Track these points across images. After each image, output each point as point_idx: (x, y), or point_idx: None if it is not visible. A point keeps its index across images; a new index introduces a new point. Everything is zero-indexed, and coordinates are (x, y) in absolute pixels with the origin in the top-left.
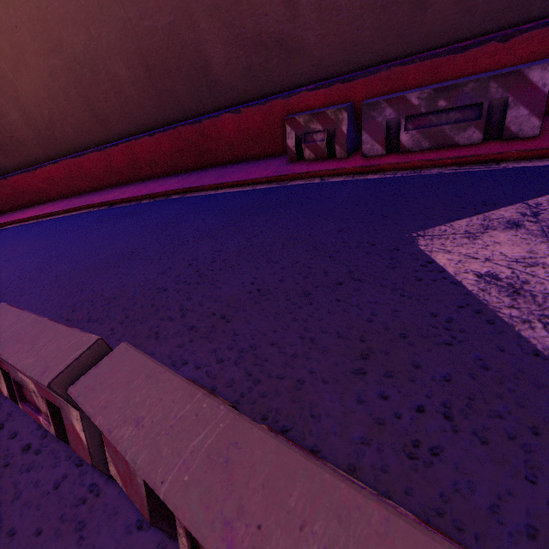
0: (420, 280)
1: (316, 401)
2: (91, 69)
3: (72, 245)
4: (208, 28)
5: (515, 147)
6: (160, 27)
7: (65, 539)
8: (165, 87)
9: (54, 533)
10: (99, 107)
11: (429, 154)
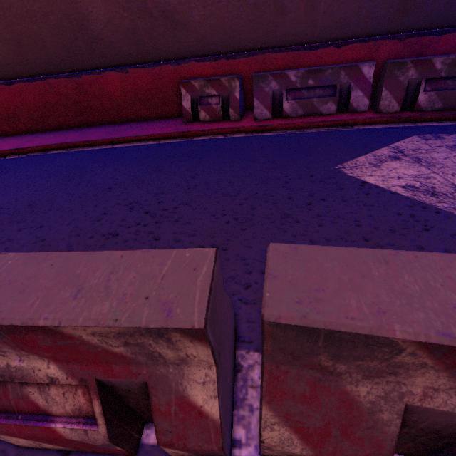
0: (368, 194)
1: None
2: None
3: None
4: None
5: (360, 116)
6: None
7: None
8: (27, 33)
9: None
10: None
11: (305, 119)
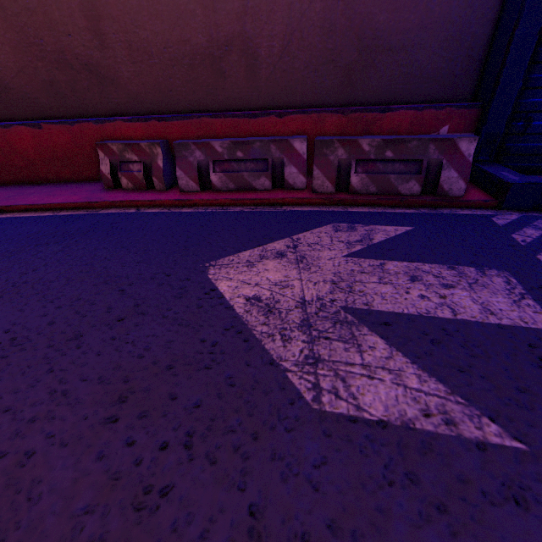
0: (201, 307)
1: (43, 474)
2: None
3: None
4: None
5: (291, 195)
6: None
7: None
8: None
9: None
10: None
11: (234, 195)
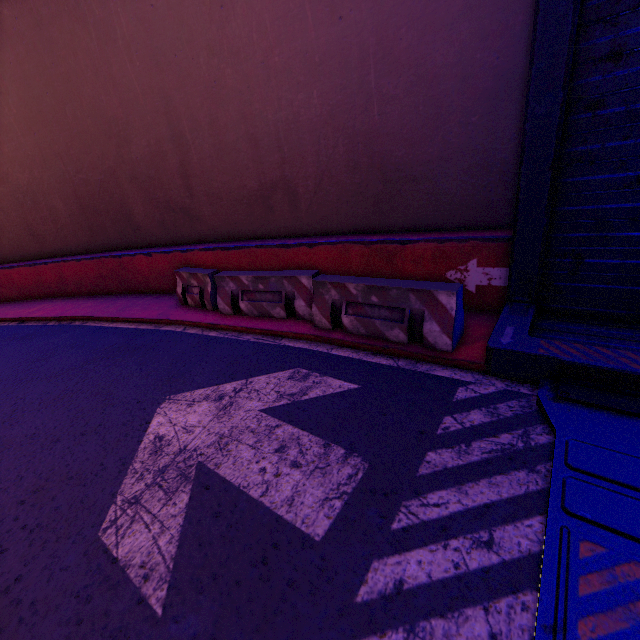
0: (127, 436)
1: None
2: (32, 199)
3: None
4: (130, 189)
5: (293, 329)
6: (93, 181)
7: None
8: (97, 223)
9: None
10: (37, 228)
11: (253, 322)
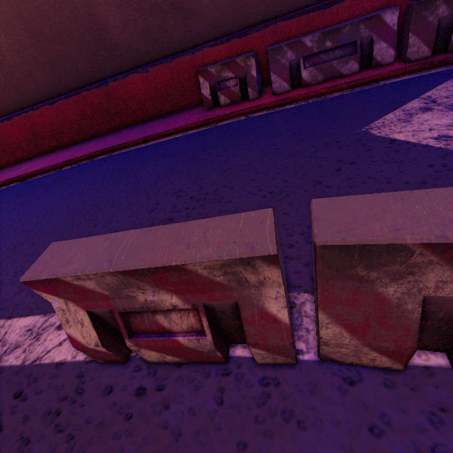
0: (398, 151)
1: None
2: None
3: (3, 221)
4: None
5: (385, 70)
6: None
7: (282, 433)
8: (58, 54)
9: (263, 436)
10: None
11: (326, 84)
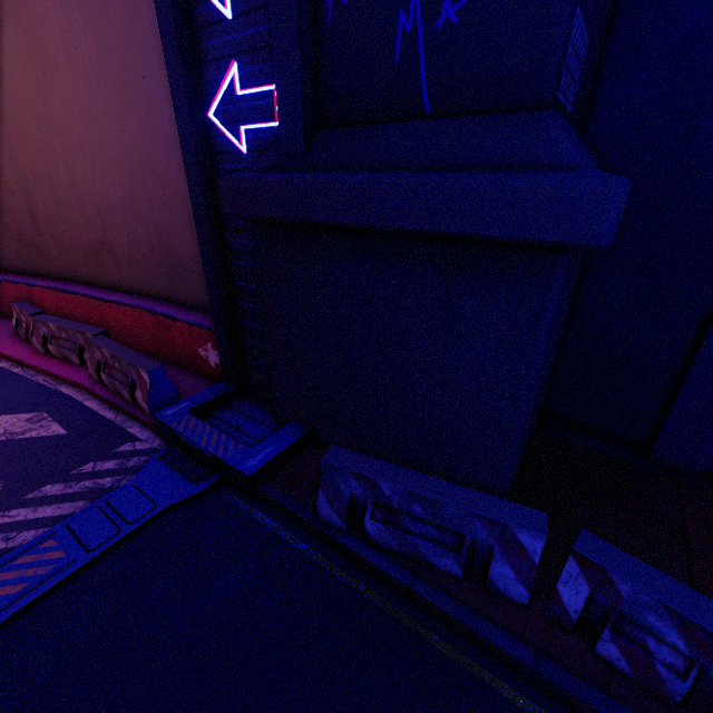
0: None
1: None
2: None
3: None
4: None
5: (75, 377)
6: None
7: None
8: None
9: None
10: None
11: (53, 365)
